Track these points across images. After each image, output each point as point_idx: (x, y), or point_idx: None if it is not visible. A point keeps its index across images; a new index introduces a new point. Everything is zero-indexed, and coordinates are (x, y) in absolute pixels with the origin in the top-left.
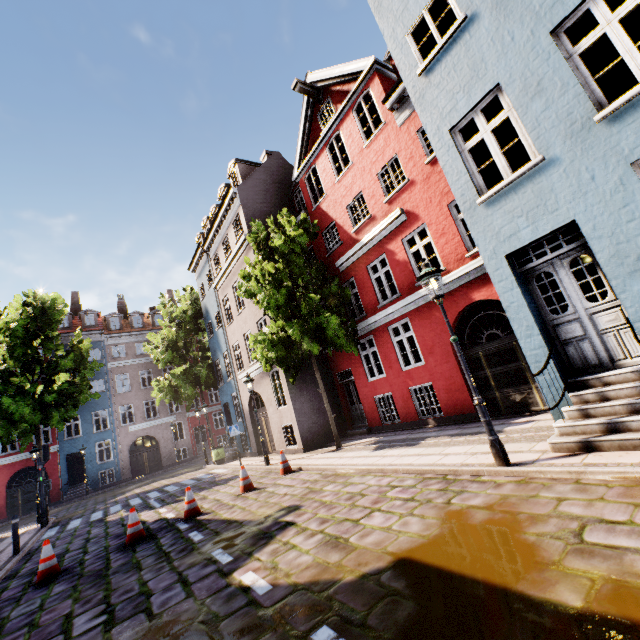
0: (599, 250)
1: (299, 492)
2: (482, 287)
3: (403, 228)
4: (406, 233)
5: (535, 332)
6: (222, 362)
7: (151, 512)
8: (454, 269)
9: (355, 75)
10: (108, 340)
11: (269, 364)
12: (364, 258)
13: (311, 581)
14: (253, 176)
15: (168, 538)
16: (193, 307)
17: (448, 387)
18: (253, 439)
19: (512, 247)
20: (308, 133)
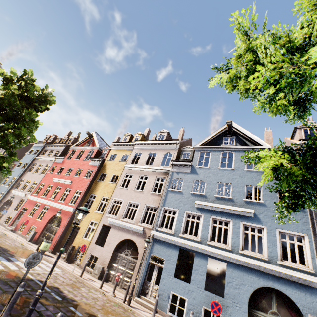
0: None
1: None
2: None
3: None
4: None
5: None
6: None
7: None
8: None
9: None
10: None
11: None
12: None
13: None
14: None
15: None
16: None
17: None
18: None
19: None
20: None
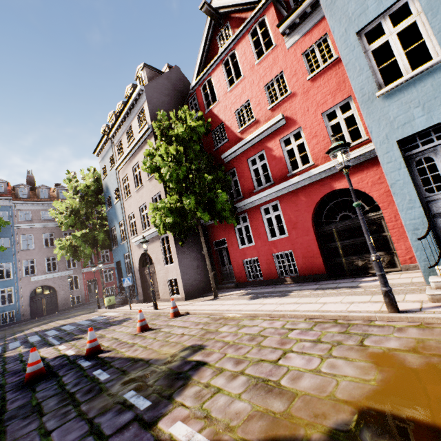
0: None
1: (196, 333)
2: (343, 179)
3: (282, 130)
4: (284, 134)
5: (417, 205)
6: (118, 229)
7: (50, 349)
8: (321, 164)
9: (254, 4)
10: (16, 206)
11: (164, 229)
12: (246, 153)
13: (266, 439)
14: (157, 80)
15: (71, 376)
16: (95, 184)
17: (305, 254)
18: (140, 290)
19: (405, 133)
20: (207, 51)
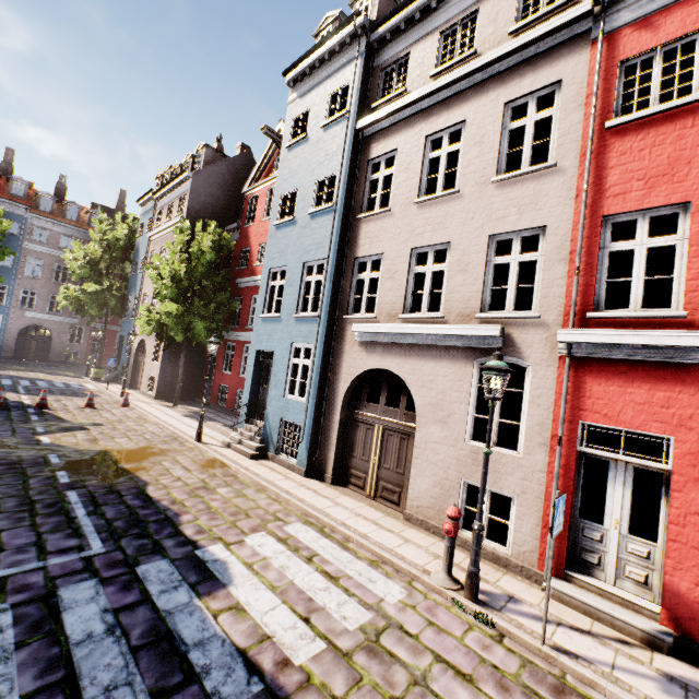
0: (274, 370)
1: (113, 419)
2: None
3: None
4: None
5: (249, 391)
6: (133, 301)
7: (15, 395)
8: None
9: None
10: (32, 219)
11: (150, 331)
12: (253, 289)
13: (67, 446)
14: (214, 167)
15: (18, 413)
16: (127, 239)
17: None
18: (130, 374)
19: (259, 347)
20: (266, 164)
